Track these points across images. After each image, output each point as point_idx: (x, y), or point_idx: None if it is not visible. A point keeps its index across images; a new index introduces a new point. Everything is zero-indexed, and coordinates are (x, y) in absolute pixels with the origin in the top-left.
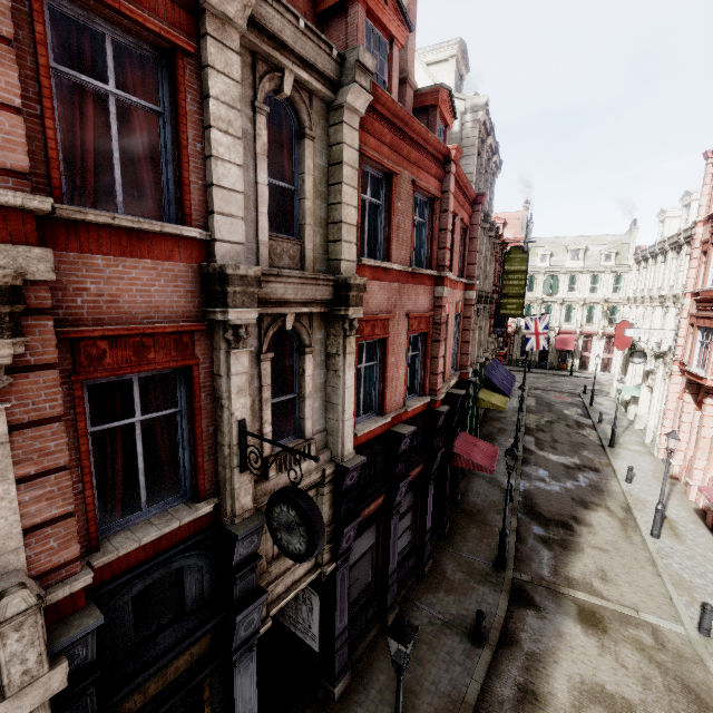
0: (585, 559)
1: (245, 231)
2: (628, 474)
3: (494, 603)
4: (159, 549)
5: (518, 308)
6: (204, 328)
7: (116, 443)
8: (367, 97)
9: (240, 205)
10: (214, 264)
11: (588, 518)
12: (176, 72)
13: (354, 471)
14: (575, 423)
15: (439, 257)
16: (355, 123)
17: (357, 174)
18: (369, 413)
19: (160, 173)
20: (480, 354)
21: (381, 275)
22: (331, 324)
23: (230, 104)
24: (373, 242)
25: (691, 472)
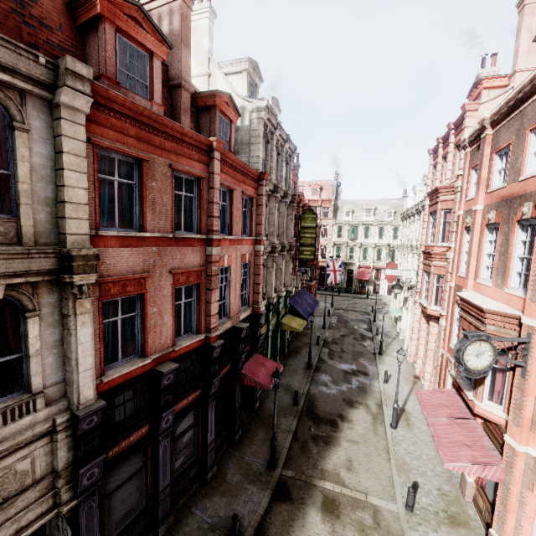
0: (340, 452)
1: None
2: (385, 376)
3: (258, 501)
4: None
5: (311, 254)
6: None
7: None
8: (86, 99)
9: None
10: None
11: (351, 415)
12: None
13: (93, 416)
14: (360, 336)
15: (209, 223)
16: (80, 119)
17: (85, 161)
18: (131, 357)
19: None
20: (281, 289)
21: (133, 242)
22: (63, 289)
23: None
24: (129, 214)
25: (423, 375)
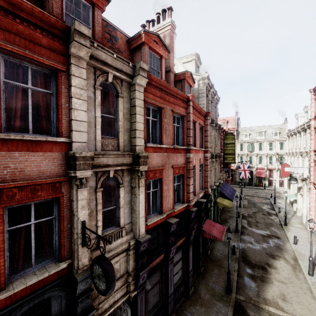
0: (274, 288)
1: (90, 136)
2: (294, 240)
3: (225, 313)
4: (38, 287)
5: (232, 159)
6: (66, 179)
7: (21, 234)
8: (145, 80)
9: (85, 126)
10: (70, 152)
11: (275, 264)
12: (57, 78)
13: (145, 243)
14: (267, 213)
15: (187, 140)
16: (141, 90)
17: (143, 109)
18: (155, 213)
19: (51, 116)
20: (216, 181)
21: (158, 150)
22: (133, 173)
23: (81, 88)
24: (154, 136)
25: None
